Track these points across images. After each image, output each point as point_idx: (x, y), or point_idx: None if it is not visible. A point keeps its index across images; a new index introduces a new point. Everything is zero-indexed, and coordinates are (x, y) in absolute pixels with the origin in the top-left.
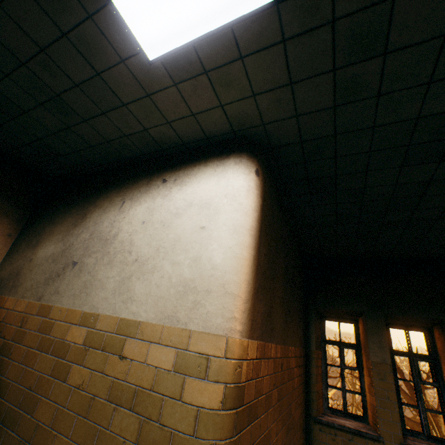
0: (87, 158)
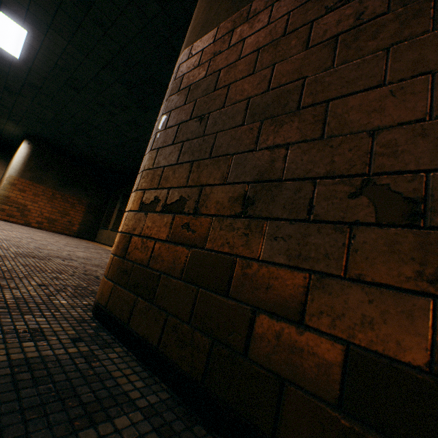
0: (14, 140)
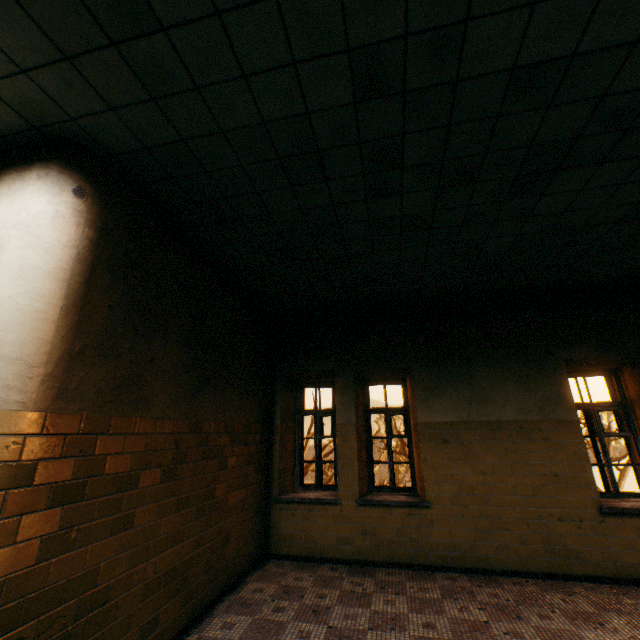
0: None
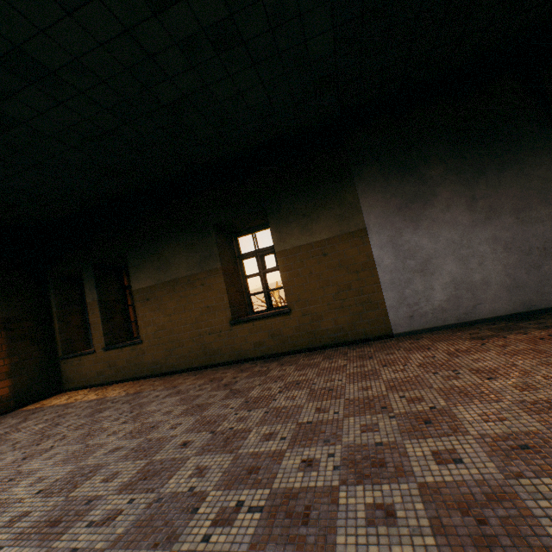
0: None
